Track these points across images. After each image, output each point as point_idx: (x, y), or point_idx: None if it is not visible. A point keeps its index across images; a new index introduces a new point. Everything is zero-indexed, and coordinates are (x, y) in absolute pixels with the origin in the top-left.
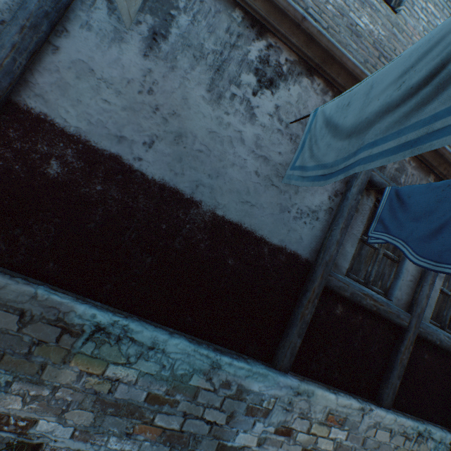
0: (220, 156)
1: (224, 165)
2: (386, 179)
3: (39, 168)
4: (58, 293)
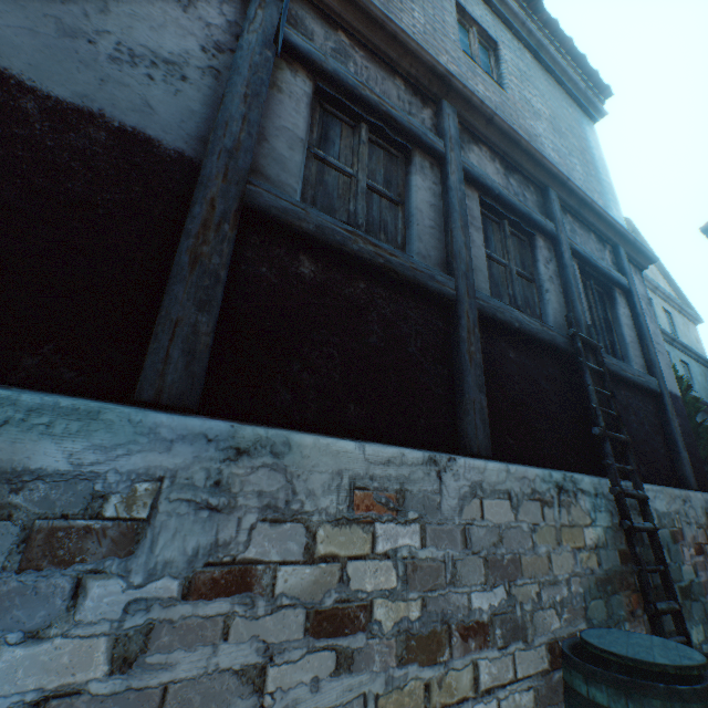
0: None
1: None
2: (317, 48)
3: None
4: None
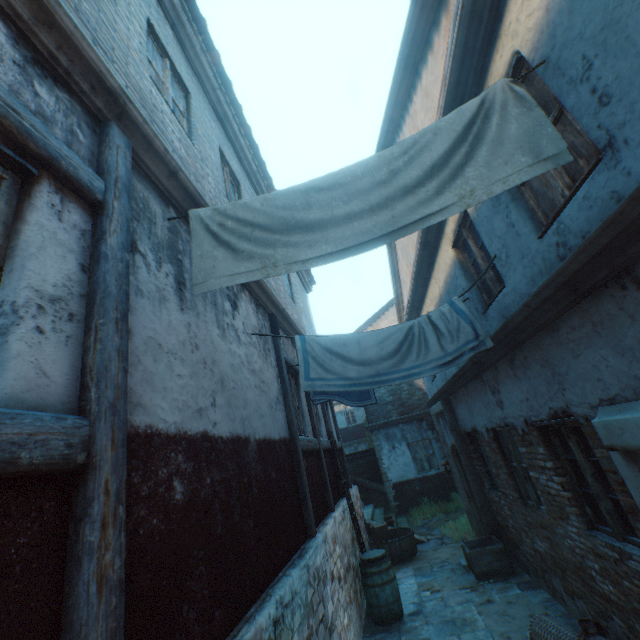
0: (241, 384)
1: (245, 391)
2: (286, 353)
3: (170, 501)
4: (241, 633)
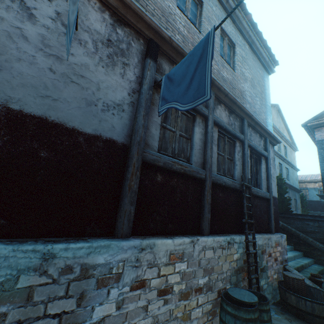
0: None
1: (7, 59)
2: None
3: None
4: None
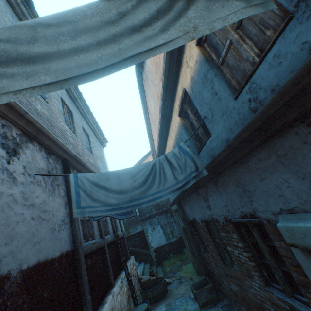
0: (7, 222)
1: (12, 227)
2: None
3: None
4: None
